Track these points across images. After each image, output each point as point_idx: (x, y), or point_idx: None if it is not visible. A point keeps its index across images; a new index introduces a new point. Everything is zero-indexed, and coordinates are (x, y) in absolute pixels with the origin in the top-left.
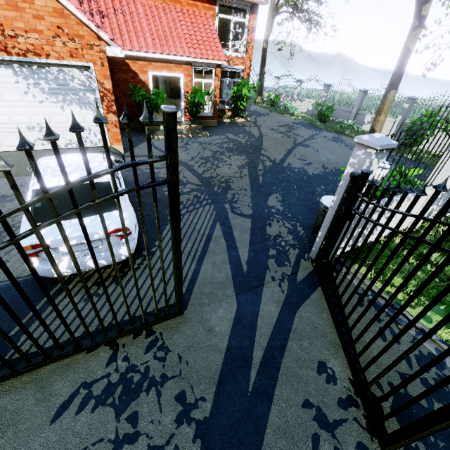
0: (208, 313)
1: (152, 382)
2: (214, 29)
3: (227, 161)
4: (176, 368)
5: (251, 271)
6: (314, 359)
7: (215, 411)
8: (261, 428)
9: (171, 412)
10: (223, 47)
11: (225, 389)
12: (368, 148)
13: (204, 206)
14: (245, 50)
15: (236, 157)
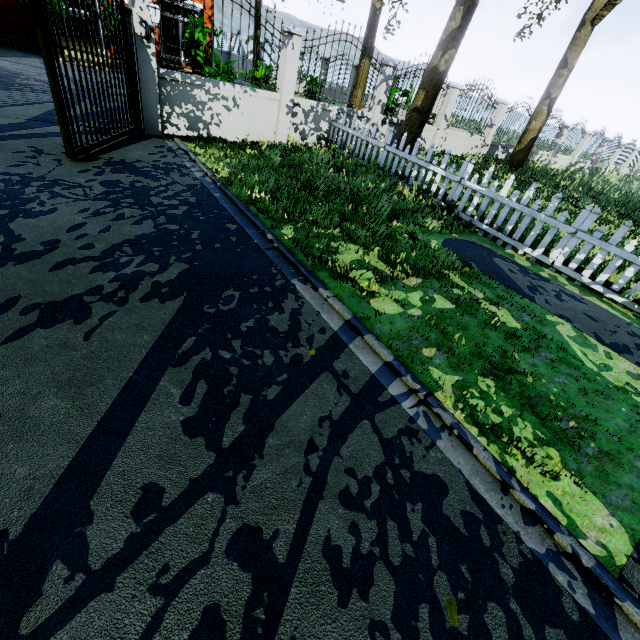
0: None
1: None
2: None
3: None
4: None
5: None
6: None
7: None
8: None
9: None
10: None
11: None
12: None
13: None
14: None
15: None
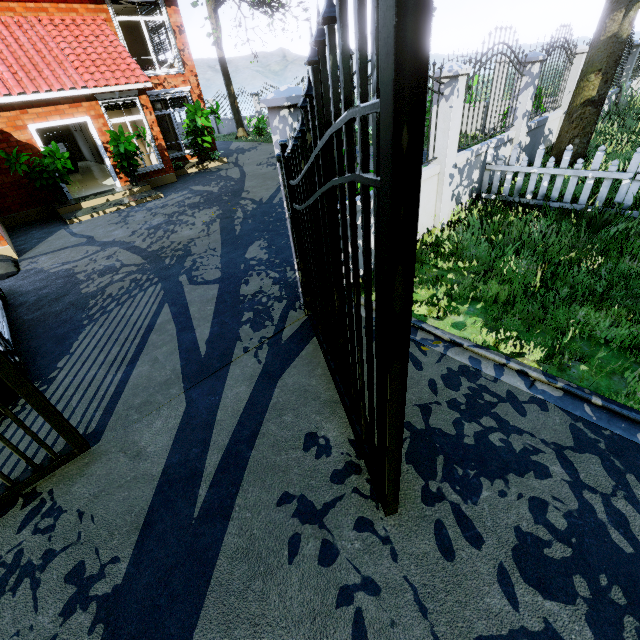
0: (137, 433)
1: (26, 571)
2: (116, 39)
3: (189, 221)
4: (71, 534)
5: (212, 351)
6: (300, 434)
7: (134, 570)
8: (209, 563)
9: (54, 604)
10: (150, 66)
11: (154, 530)
12: (280, 111)
13: (146, 289)
14: (181, 62)
15: (203, 212)
